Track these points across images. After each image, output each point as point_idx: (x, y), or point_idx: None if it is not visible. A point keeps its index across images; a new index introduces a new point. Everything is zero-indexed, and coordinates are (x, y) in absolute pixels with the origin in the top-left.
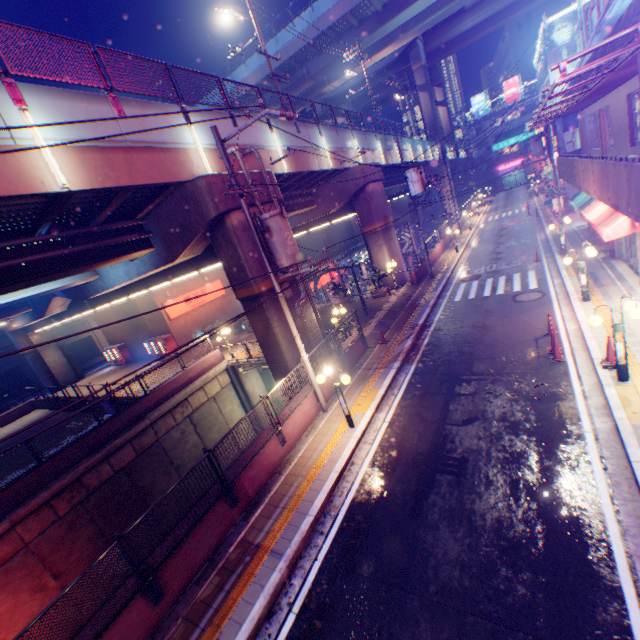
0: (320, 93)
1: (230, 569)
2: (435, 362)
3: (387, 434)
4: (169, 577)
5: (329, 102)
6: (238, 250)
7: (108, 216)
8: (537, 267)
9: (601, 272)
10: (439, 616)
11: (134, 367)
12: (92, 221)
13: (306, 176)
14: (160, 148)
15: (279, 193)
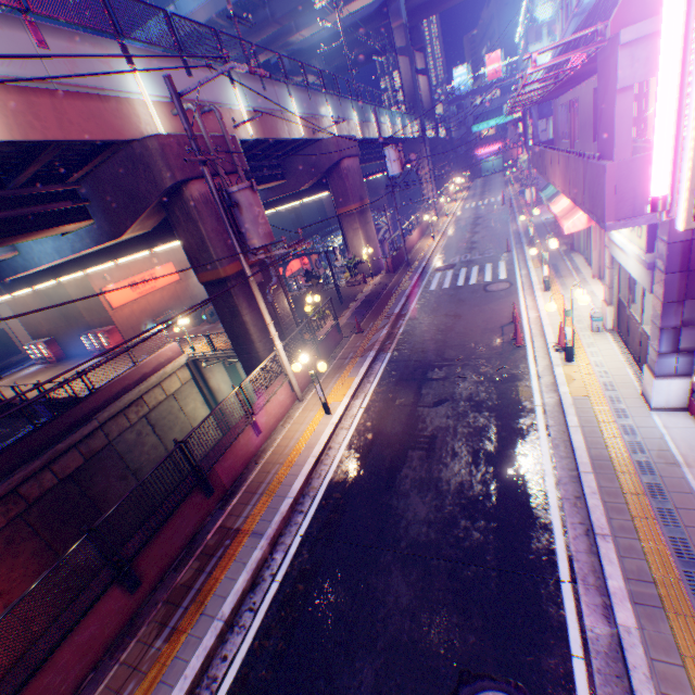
0: (287, 42)
1: (210, 554)
2: (410, 350)
3: (363, 419)
4: (145, 567)
5: (298, 55)
6: (200, 227)
7: (31, 177)
8: (508, 258)
9: (562, 264)
10: (409, 564)
11: (69, 365)
12: (9, 182)
13: (274, 145)
14: (97, 95)
15: (245, 163)
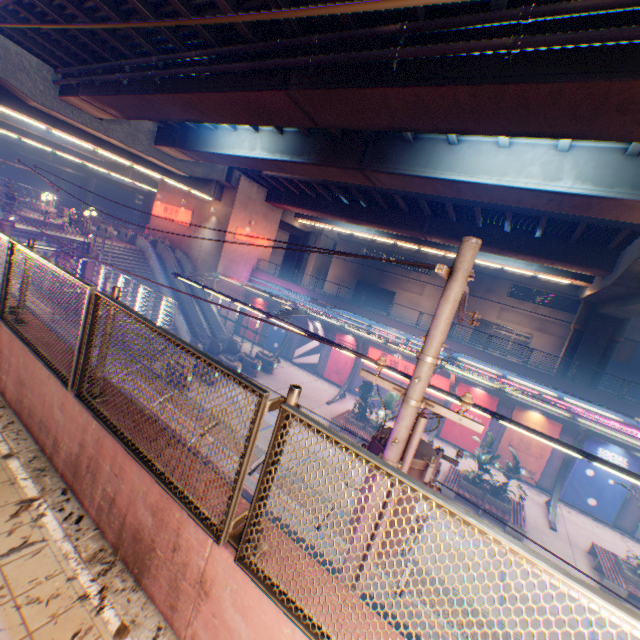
0: None
1: None
2: None
3: None
4: None
5: None
6: None
7: None
8: None
9: None
10: None
11: None
12: None
13: None
14: None
15: None
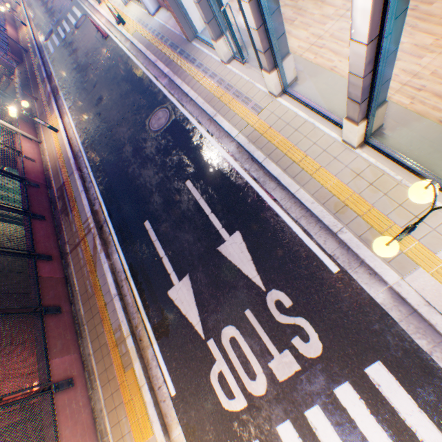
0: None
1: (62, 195)
2: (69, 83)
3: (75, 120)
4: (41, 214)
5: None
6: None
7: None
8: (75, 3)
9: None
10: (121, 125)
11: None
12: None
13: None
14: None
15: None
